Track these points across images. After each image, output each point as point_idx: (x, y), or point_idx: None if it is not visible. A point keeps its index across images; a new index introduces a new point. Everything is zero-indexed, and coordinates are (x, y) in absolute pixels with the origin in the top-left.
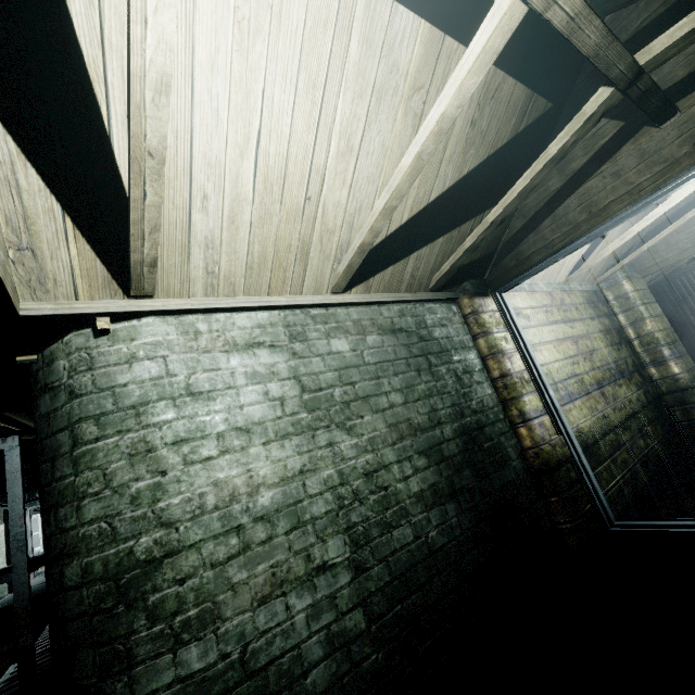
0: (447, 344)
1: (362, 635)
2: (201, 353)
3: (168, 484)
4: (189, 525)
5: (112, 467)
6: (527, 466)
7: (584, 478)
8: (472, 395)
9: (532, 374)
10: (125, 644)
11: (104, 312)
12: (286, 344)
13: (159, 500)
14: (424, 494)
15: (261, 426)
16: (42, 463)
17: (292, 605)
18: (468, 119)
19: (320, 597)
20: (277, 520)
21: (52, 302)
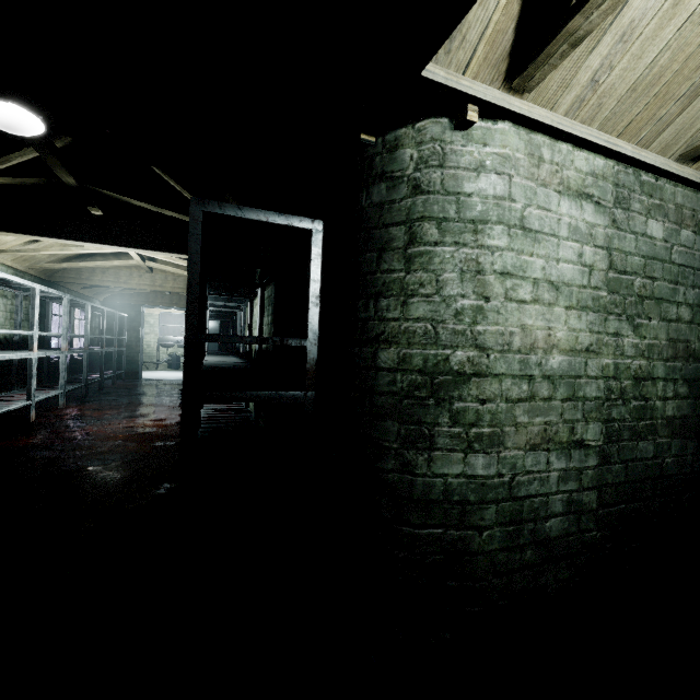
0: None
1: (591, 512)
2: (539, 185)
3: (489, 312)
4: (497, 356)
5: (444, 276)
6: None
7: None
8: None
9: None
10: (429, 430)
11: (482, 99)
12: (609, 207)
13: (478, 322)
14: (674, 421)
15: (568, 288)
16: (367, 251)
17: (551, 462)
18: None
19: (571, 467)
20: (558, 385)
21: (443, 69)
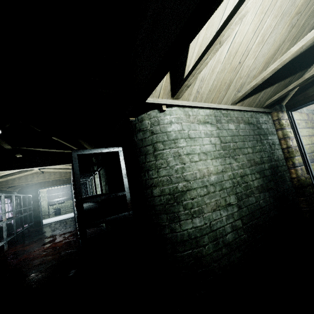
0: (267, 131)
1: (241, 228)
2: (191, 123)
3: (186, 168)
4: (193, 182)
5: (168, 159)
6: (292, 184)
7: None
8: (275, 154)
9: (300, 148)
10: (177, 214)
11: (166, 103)
12: (215, 124)
13: (183, 172)
14: (258, 187)
15: (209, 153)
16: (140, 156)
17: (221, 214)
18: (310, 28)
19: (229, 213)
20: (216, 186)
21: (152, 98)
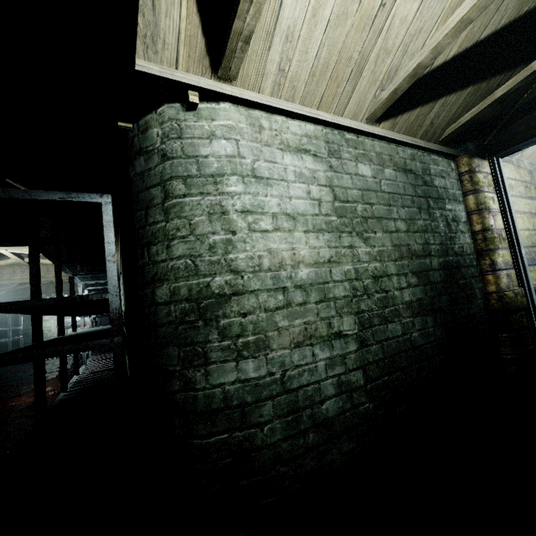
0: (444, 194)
1: (360, 389)
2: (263, 145)
3: (237, 242)
4: (251, 276)
5: (195, 219)
6: (487, 306)
7: (534, 325)
8: (456, 240)
9: (509, 233)
10: (203, 348)
11: (196, 86)
12: (325, 157)
13: (229, 252)
14: (412, 304)
15: (303, 217)
16: (137, 211)
17: (316, 354)
18: None
19: (335, 355)
20: (310, 291)
21: (158, 65)
